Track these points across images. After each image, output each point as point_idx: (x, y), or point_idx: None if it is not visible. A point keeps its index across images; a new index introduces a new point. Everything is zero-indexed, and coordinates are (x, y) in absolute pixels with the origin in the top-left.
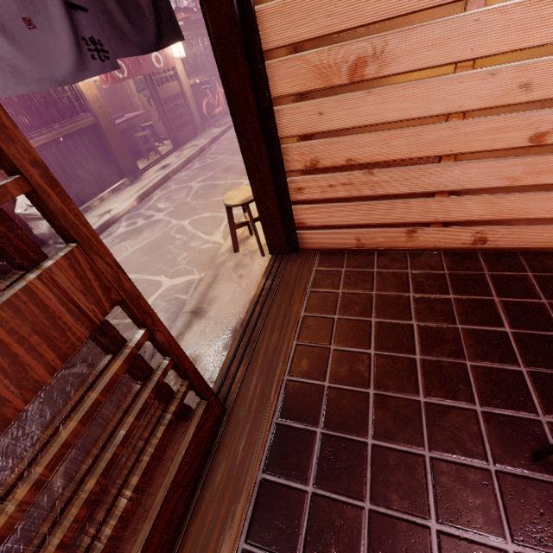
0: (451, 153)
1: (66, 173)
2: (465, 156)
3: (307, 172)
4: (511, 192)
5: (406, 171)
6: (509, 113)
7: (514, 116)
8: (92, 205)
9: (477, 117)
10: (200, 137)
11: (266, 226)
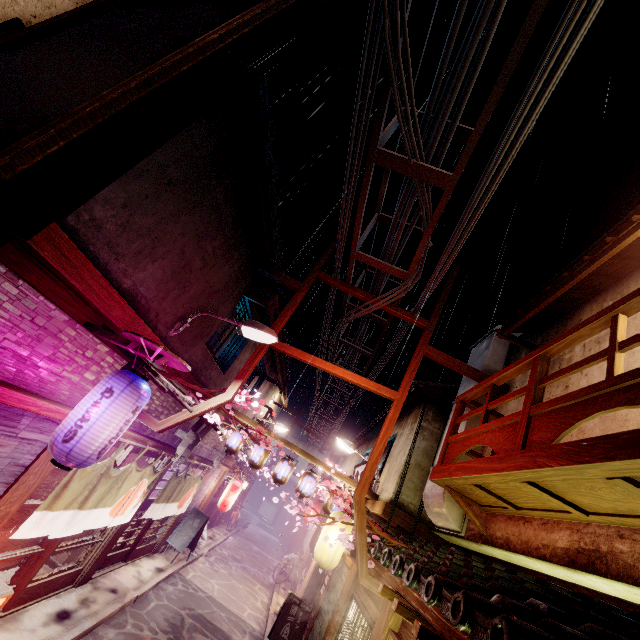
0: None
1: None
2: None
3: None
4: None
5: None
6: None
7: None
8: None
9: None
10: (220, 530)
11: None
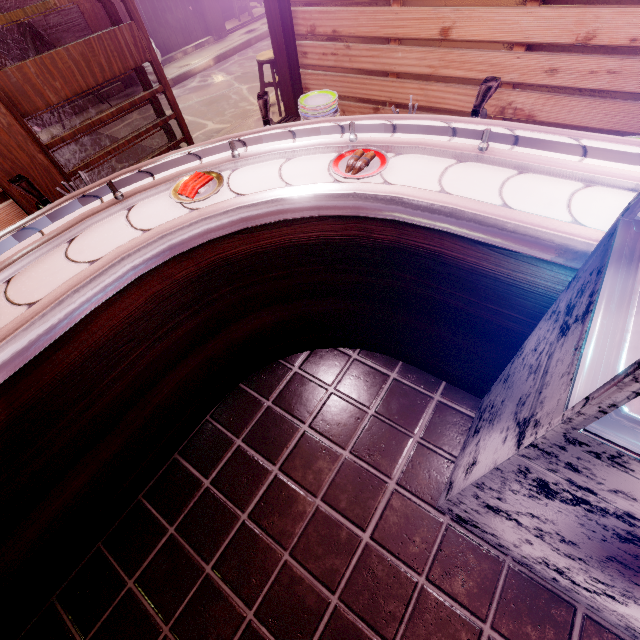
0: (395, 37)
1: (156, 15)
2: (404, 41)
3: (309, 38)
4: (434, 81)
5: (370, 49)
6: (426, 6)
7: (429, 9)
8: (176, 56)
9: (408, 7)
10: None
11: (281, 85)
